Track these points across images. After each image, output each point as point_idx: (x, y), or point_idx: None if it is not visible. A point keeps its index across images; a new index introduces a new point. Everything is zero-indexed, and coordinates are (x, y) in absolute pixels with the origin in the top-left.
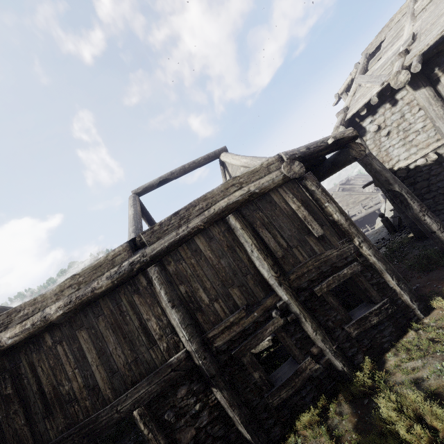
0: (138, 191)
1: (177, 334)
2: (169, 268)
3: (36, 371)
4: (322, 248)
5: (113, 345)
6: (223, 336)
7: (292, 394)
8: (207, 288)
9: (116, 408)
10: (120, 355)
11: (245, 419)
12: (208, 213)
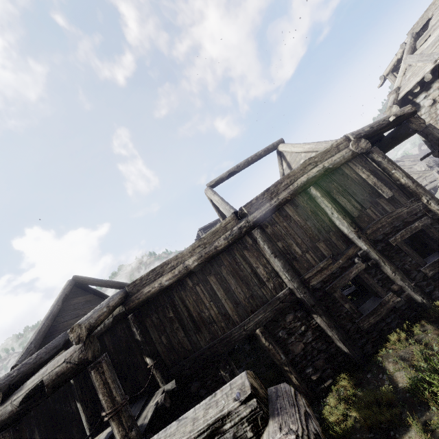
0: (211, 184)
1: (280, 277)
2: (267, 230)
3: (185, 303)
4: (392, 207)
5: (234, 286)
6: (316, 277)
7: (379, 320)
8: (298, 243)
9: (243, 327)
10: (240, 292)
11: (342, 337)
12: (293, 187)
